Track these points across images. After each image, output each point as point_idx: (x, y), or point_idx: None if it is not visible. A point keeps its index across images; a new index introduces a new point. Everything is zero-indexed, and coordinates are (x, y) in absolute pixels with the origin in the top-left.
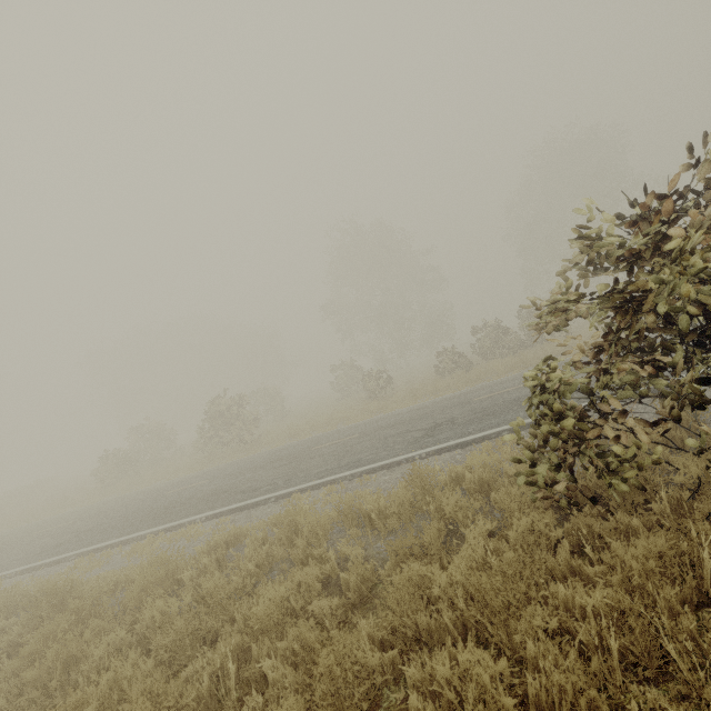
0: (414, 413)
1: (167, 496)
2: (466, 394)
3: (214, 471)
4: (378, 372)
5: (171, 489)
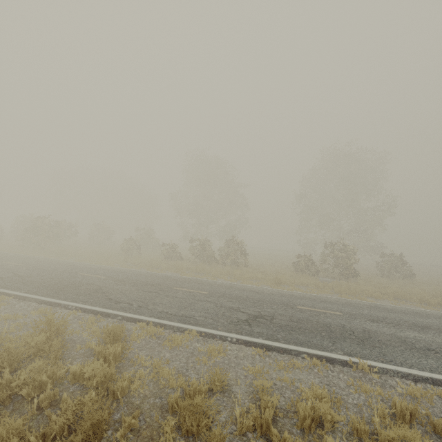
0: (63, 267)
1: None
2: (100, 270)
3: None
4: (134, 240)
5: None
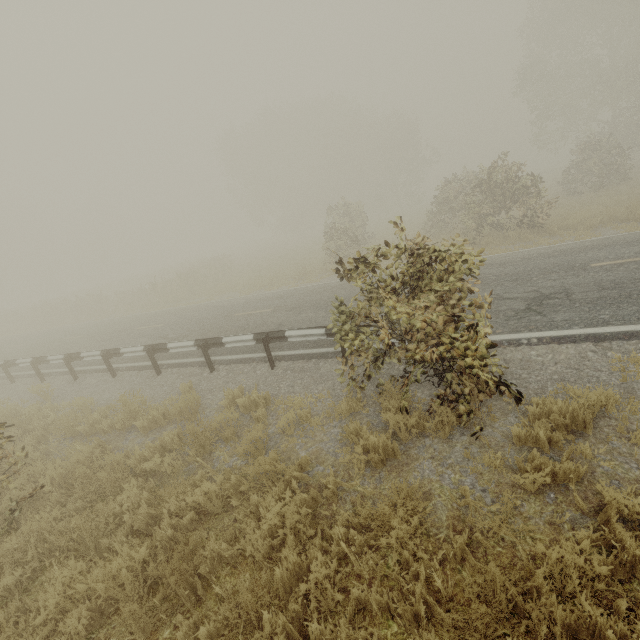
0: None
1: (620, 267)
2: None
3: (617, 246)
4: None
5: (578, 262)
